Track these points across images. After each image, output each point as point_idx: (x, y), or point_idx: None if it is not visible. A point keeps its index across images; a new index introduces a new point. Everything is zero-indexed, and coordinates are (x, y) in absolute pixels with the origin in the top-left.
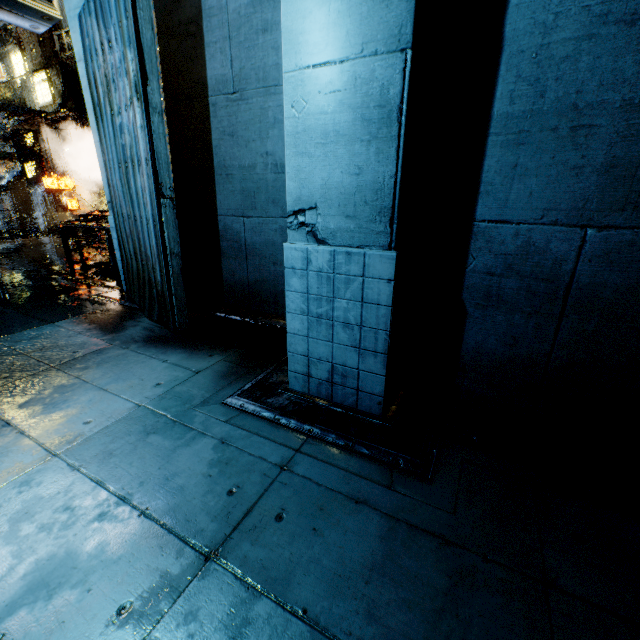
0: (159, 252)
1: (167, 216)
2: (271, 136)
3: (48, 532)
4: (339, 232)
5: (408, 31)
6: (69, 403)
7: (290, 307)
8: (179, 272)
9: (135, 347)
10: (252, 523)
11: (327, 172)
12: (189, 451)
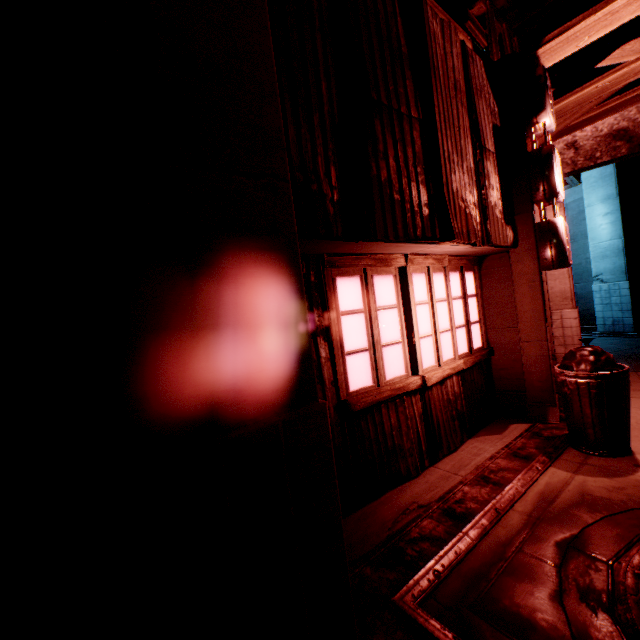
0: None
1: None
2: (588, 252)
3: None
4: (610, 279)
5: (621, 235)
6: None
7: (595, 303)
8: None
9: None
10: None
11: (604, 265)
12: None
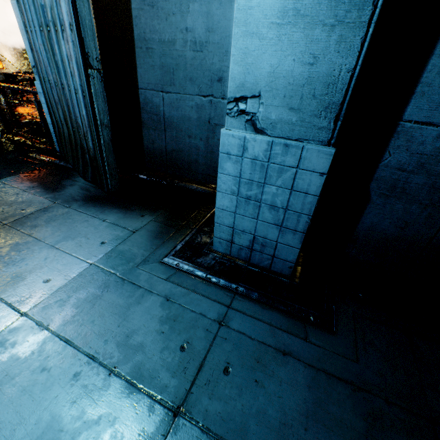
0: (90, 122)
1: (95, 88)
2: (191, 10)
3: (30, 395)
4: (279, 123)
5: None
6: (27, 261)
7: (221, 187)
8: (109, 142)
9: (76, 206)
10: (206, 377)
11: (277, 58)
12: (141, 309)
